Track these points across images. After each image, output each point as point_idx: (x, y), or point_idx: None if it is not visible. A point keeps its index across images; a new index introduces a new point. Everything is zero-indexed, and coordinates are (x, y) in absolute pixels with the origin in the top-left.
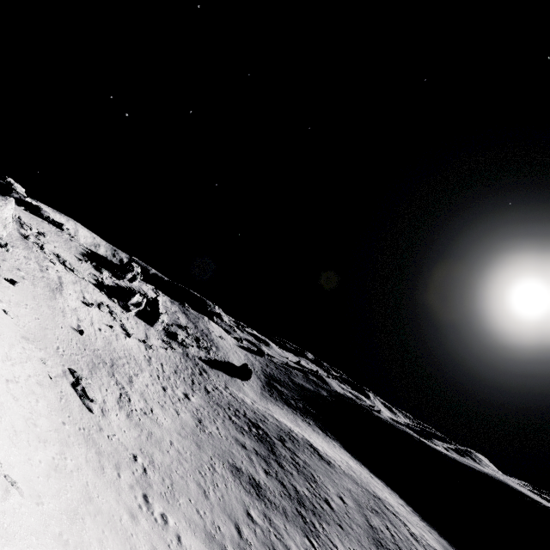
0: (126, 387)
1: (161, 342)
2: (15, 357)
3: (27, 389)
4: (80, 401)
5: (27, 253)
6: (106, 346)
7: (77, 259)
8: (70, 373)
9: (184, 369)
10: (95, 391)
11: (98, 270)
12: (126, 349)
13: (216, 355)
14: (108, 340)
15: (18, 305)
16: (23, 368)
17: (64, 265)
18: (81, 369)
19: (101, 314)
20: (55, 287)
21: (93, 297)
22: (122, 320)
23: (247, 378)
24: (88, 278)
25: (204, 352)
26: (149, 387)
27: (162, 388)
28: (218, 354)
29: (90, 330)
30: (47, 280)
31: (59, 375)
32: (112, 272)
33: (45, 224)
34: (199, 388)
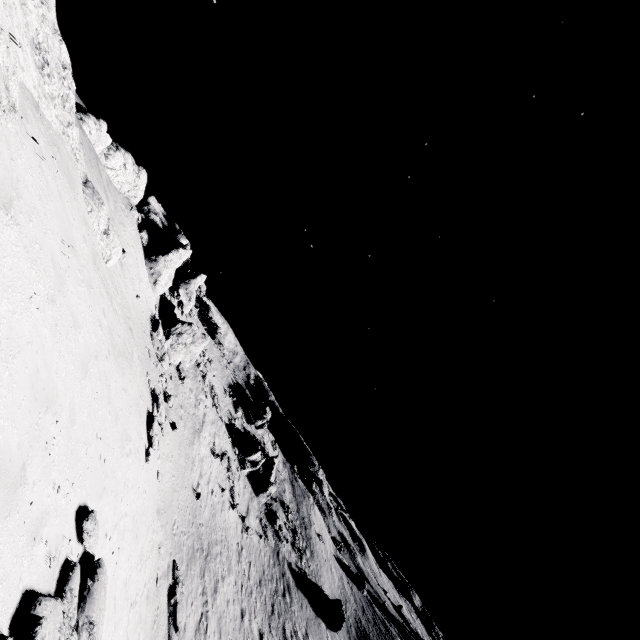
0: (210, 600)
1: (259, 523)
2: (145, 552)
3: (138, 614)
4: (166, 626)
5: (193, 384)
6: (210, 519)
7: (224, 391)
8: (172, 568)
9: (269, 580)
10: (184, 608)
11: (235, 406)
12: (225, 527)
13: (308, 565)
14: (214, 510)
15: (167, 457)
16: (145, 570)
17: (212, 398)
18: (181, 561)
19: (220, 468)
20: (198, 427)
21: (220, 443)
22: (234, 480)
23: (334, 626)
24: (224, 417)
25: (296, 555)
26: (229, 605)
27: (241, 611)
28: (310, 564)
29: (205, 491)
30: (195, 418)
31: (164, 572)
32: (245, 413)
33: (214, 348)
34: (277, 626)
